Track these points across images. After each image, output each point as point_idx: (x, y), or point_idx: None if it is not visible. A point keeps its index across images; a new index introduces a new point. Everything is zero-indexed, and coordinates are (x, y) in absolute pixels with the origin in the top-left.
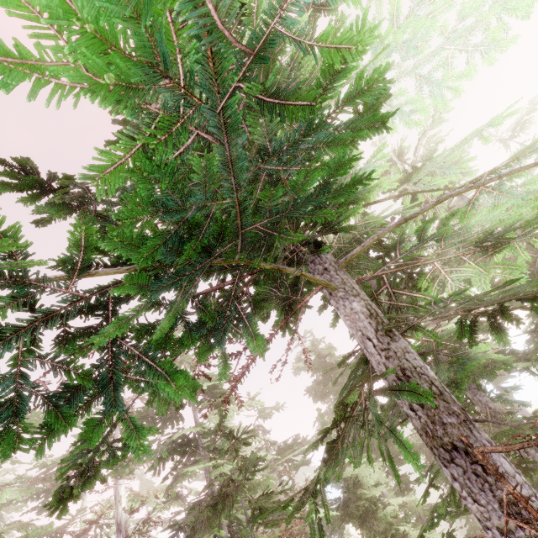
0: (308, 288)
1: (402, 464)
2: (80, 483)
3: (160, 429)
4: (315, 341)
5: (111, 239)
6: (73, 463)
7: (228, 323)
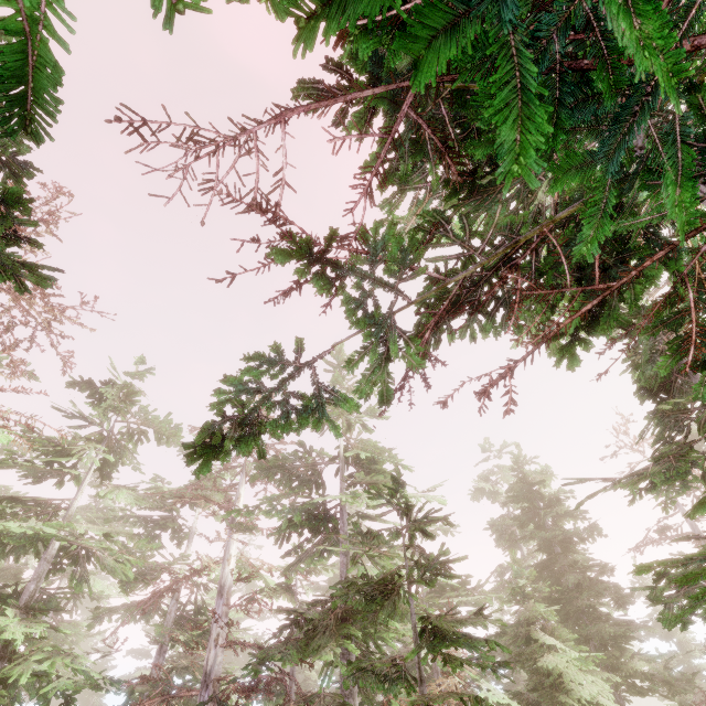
0: (649, 273)
1: (637, 694)
2: (234, 437)
3: (360, 405)
4: (521, 458)
5: (363, 69)
6: (235, 397)
7: (642, 115)
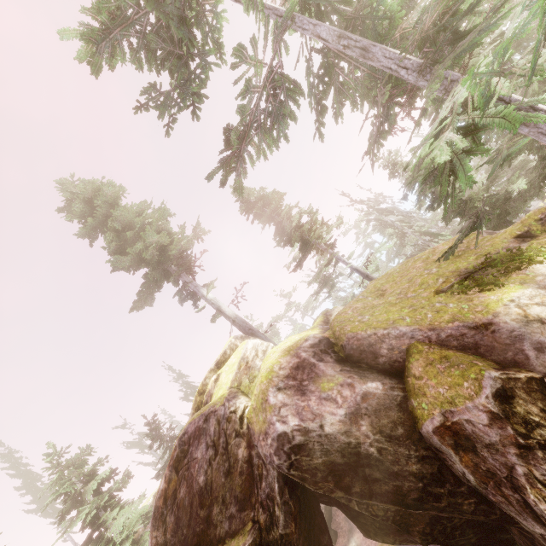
0: None
1: None
2: None
3: None
4: None
5: None
6: None
7: None
